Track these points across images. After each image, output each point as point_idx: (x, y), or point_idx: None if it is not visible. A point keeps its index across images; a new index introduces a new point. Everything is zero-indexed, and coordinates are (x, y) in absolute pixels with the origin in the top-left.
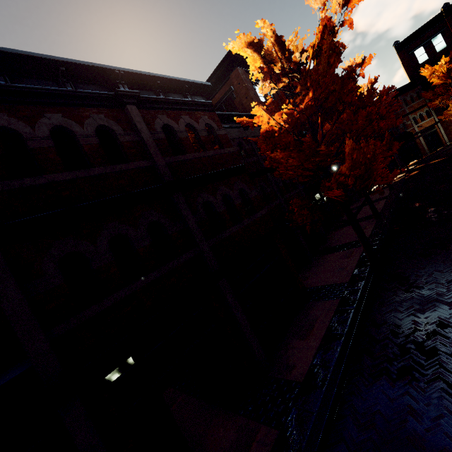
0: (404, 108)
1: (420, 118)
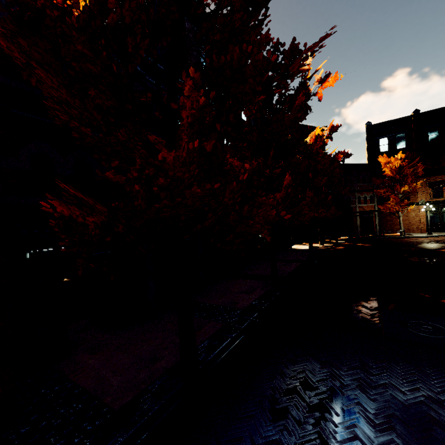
0: (354, 184)
1: (364, 200)
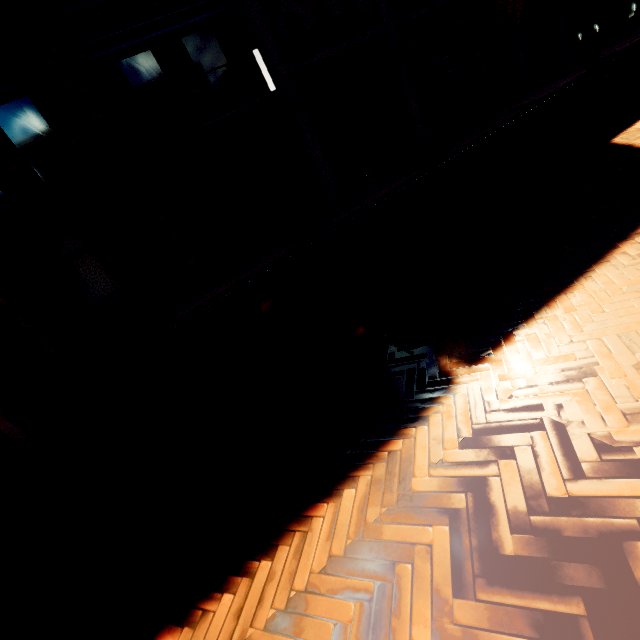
0: None
1: None
